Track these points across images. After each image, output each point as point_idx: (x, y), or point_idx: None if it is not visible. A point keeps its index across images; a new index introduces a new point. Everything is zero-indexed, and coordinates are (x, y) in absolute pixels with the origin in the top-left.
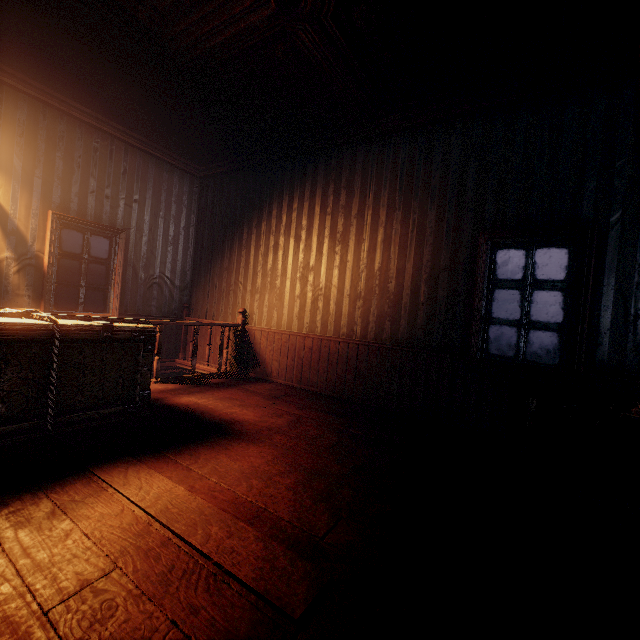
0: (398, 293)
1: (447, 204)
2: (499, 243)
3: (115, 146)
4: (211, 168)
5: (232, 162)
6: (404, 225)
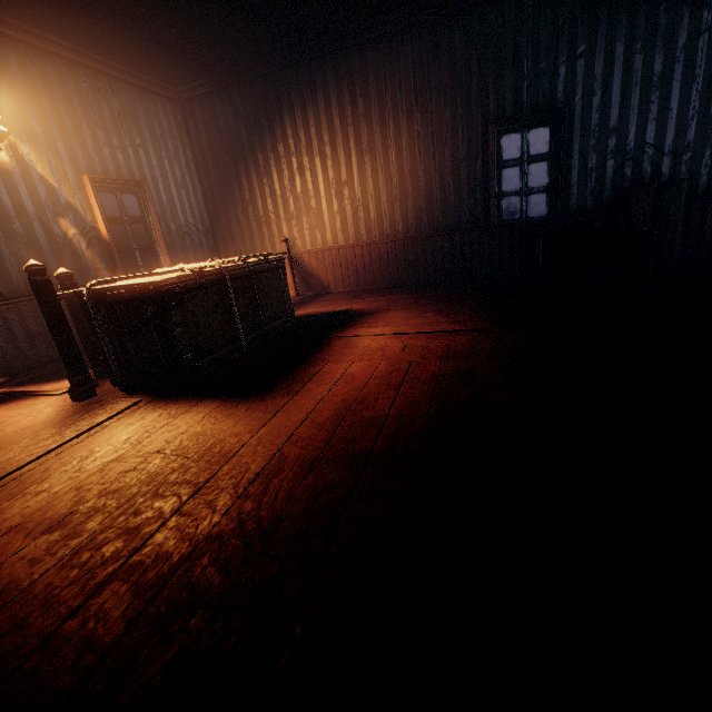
0: (429, 189)
1: (458, 101)
2: (502, 131)
3: (99, 82)
4: (192, 88)
5: (220, 78)
6: (424, 126)
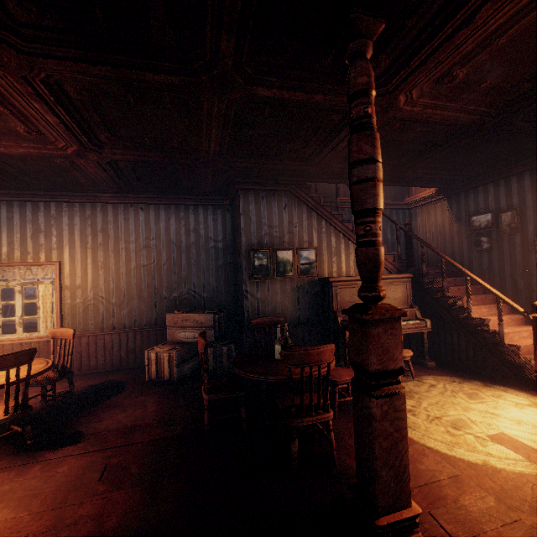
0: None
1: None
2: None
3: None
4: None
5: None
6: None
